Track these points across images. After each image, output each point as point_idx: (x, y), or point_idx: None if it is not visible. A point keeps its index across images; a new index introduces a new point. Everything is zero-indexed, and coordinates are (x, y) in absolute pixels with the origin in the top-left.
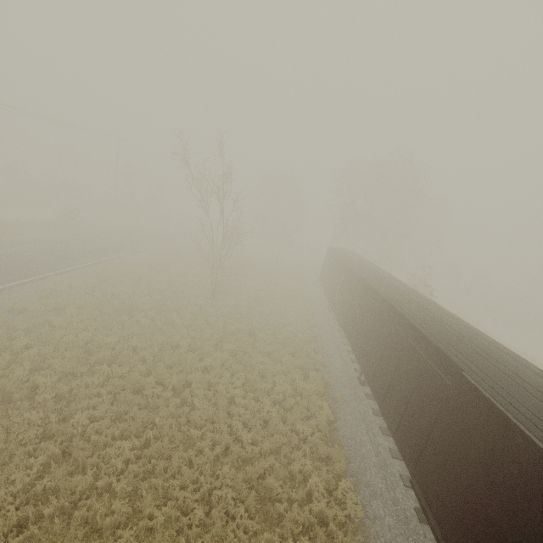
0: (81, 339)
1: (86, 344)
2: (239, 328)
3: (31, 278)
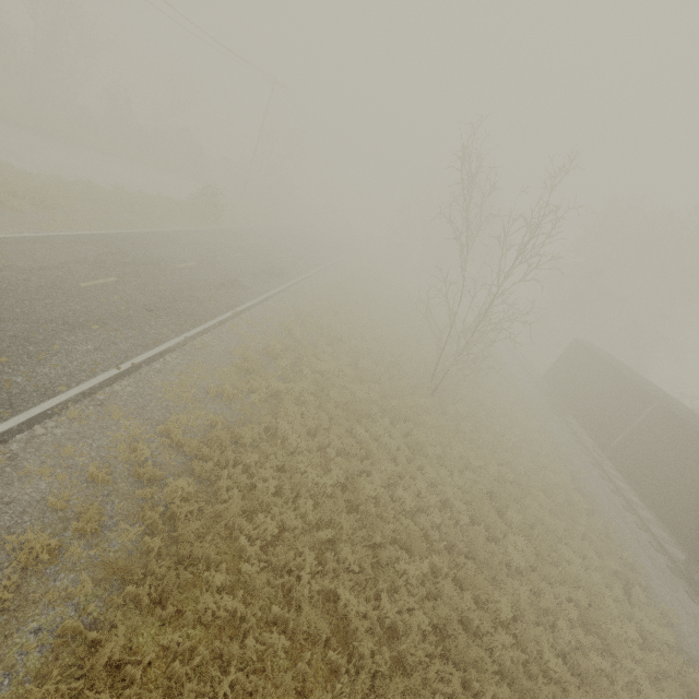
0: (332, 479)
1: (334, 486)
2: (498, 471)
3: (210, 322)
